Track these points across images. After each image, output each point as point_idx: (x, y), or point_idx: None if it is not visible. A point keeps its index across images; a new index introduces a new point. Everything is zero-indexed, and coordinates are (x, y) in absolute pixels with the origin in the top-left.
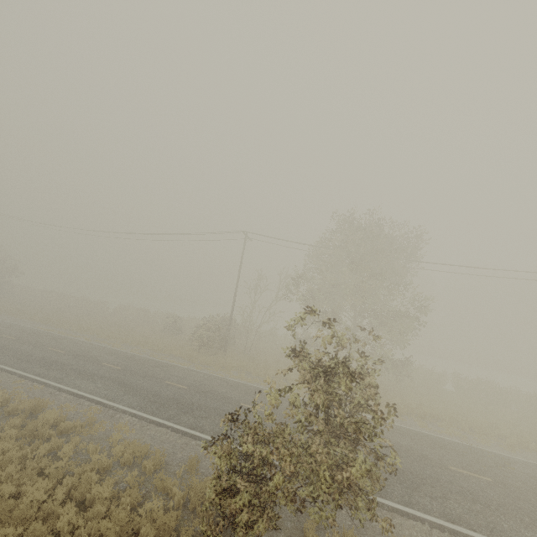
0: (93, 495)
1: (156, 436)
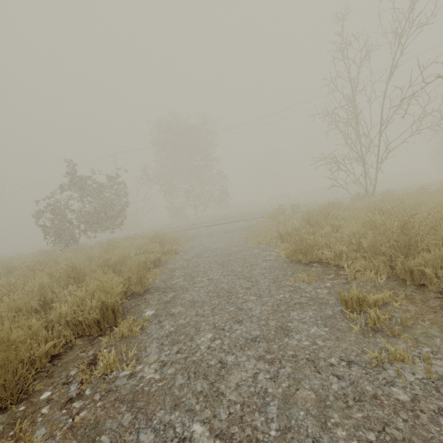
0: None
1: None
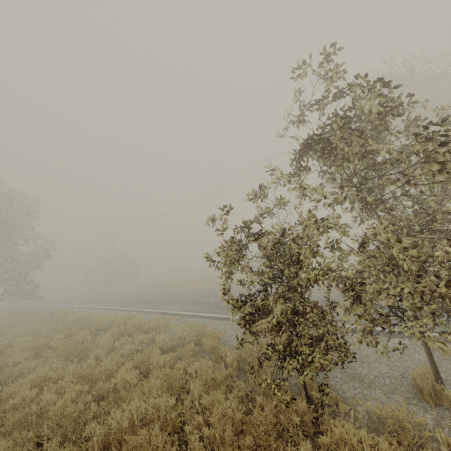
0: (152, 364)
1: (220, 326)
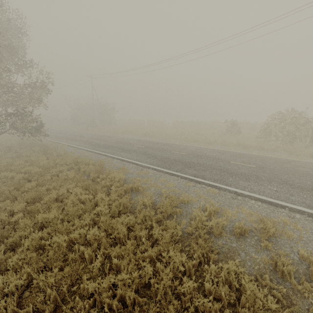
0: None
1: None
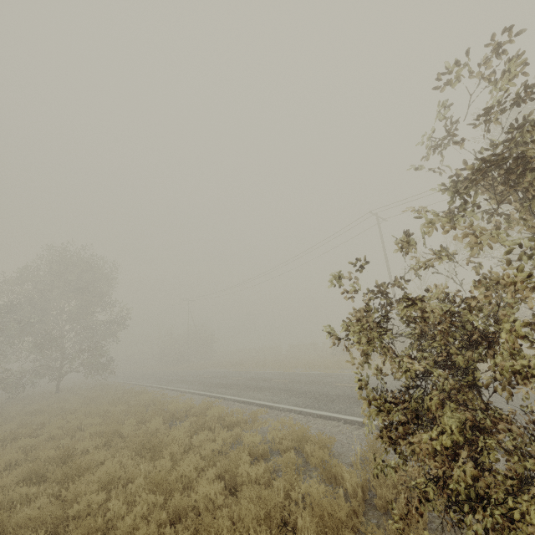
0: (241, 476)
1: (325, 429)
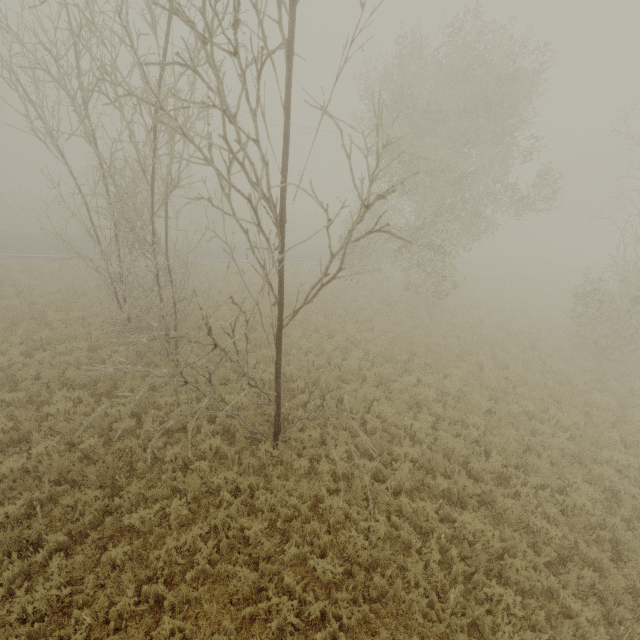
0: None
1: None
